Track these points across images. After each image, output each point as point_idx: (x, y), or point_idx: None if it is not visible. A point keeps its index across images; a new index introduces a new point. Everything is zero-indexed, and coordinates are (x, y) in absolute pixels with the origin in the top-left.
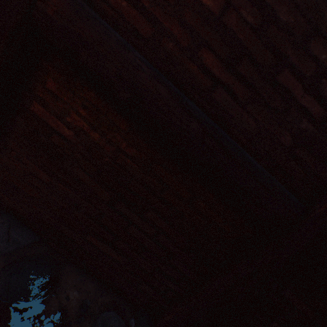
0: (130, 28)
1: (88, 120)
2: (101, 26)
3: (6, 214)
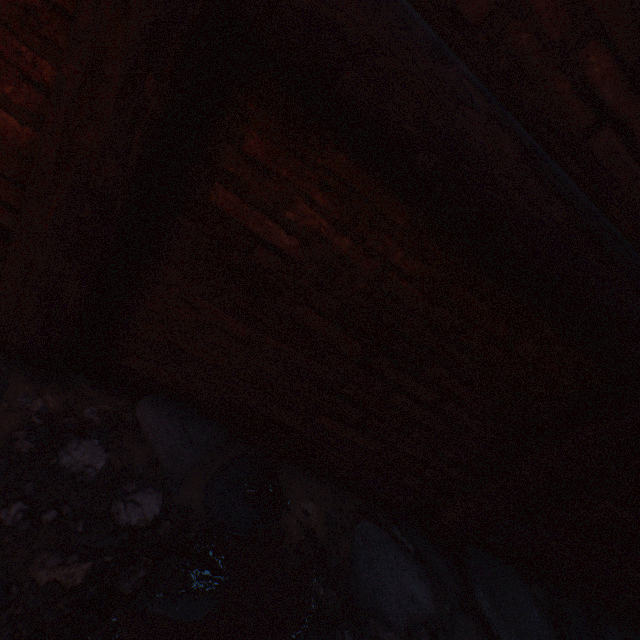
0: (439, 1)
1: (329, 214)
2: (394, 7)
3: (166, 400)
